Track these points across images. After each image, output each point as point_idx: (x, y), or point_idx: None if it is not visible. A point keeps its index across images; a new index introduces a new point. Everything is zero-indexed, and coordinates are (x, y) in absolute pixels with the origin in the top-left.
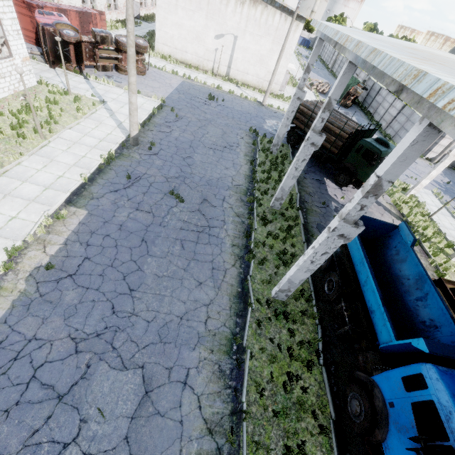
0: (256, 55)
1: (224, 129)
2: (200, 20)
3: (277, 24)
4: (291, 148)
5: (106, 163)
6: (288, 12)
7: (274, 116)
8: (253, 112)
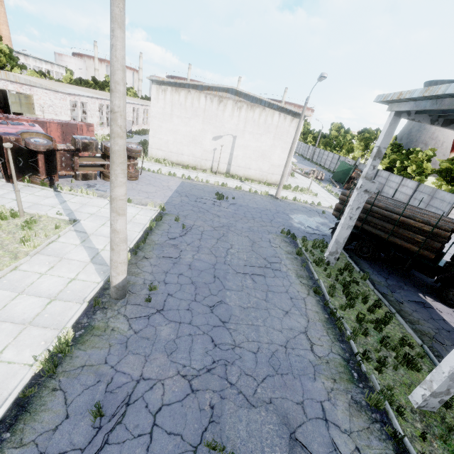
0: (257, 151)
1: (250, 235)
2: (196, 126)
3: (277, 123)
4: (343, 249)
5: (45, 372)
6: (286, 112)
7: (294, 209)
8: (271, 208)
